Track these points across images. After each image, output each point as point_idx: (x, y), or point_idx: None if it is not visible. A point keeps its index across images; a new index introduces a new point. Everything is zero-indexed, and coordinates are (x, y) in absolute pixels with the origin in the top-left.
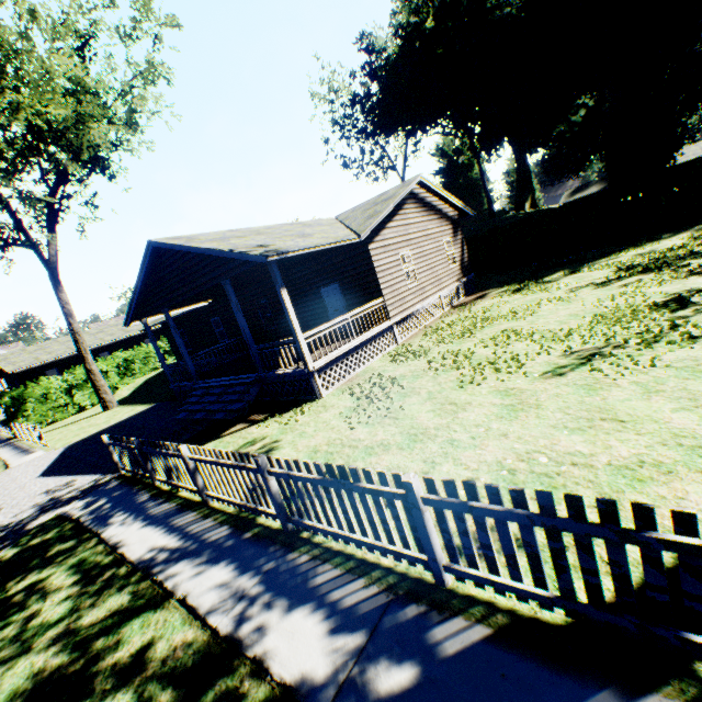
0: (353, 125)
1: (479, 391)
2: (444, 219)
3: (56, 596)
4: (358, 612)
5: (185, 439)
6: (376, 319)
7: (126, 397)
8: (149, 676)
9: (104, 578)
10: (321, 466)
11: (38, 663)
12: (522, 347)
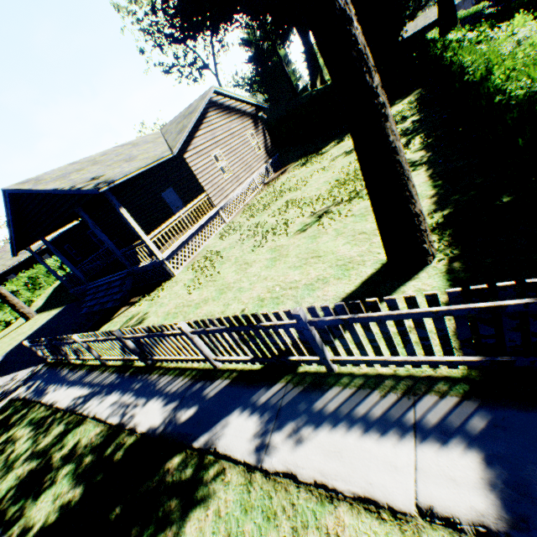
0: (161, 33)
1: (262, 251)
2: (245, 117)
3: (21, 440)
4: (177, 393)
5: (89, 327)
6: (205, 210)
7: (42, 306)
8: (80, 454)
9: (48, 422)
10: (146, 328)
11: (20, 471)
12: (293, 213)
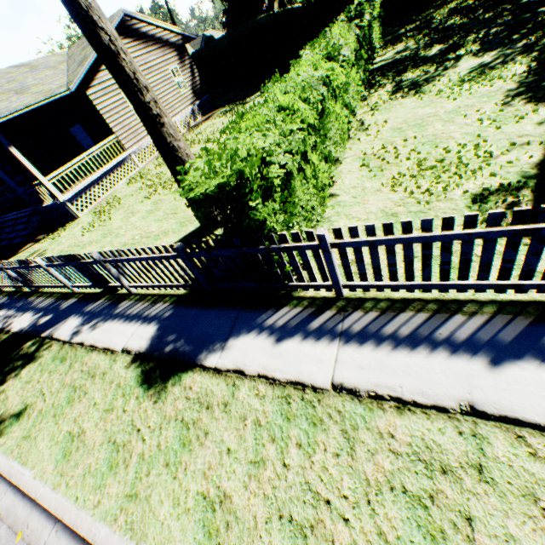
0: None
1: (148, 203)
2: (167, 48)
3: None
4: (45, 308)
5: None
6: (114, 153)
7: None
8: None
9: None
10: (18, 261)
11: None
12: None
